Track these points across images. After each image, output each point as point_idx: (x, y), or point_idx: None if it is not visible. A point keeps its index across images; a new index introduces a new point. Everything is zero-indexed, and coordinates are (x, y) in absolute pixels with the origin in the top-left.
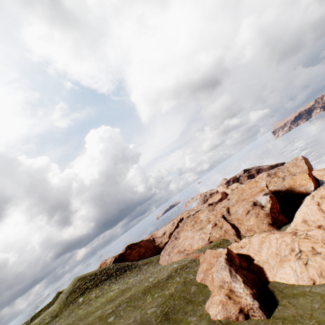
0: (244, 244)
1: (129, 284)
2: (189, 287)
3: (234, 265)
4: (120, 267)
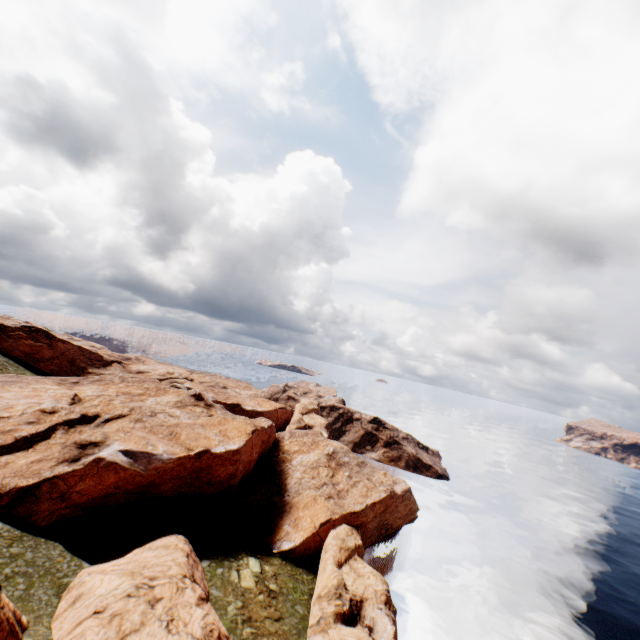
0: None
1: None
2: None
3: None
4: None
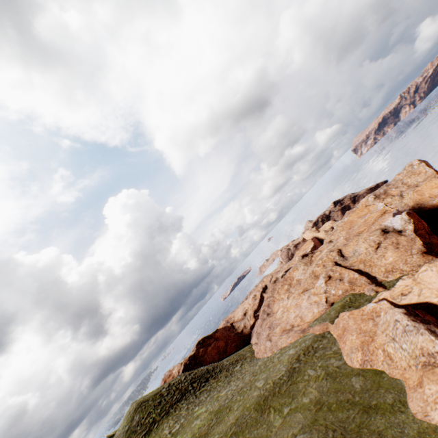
0: (405, 289)
1: (221, 399)
2: (347, 382)
3: (428, 321)
4: (196, 376)
